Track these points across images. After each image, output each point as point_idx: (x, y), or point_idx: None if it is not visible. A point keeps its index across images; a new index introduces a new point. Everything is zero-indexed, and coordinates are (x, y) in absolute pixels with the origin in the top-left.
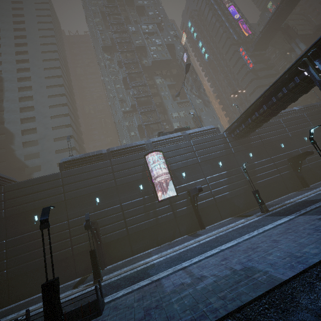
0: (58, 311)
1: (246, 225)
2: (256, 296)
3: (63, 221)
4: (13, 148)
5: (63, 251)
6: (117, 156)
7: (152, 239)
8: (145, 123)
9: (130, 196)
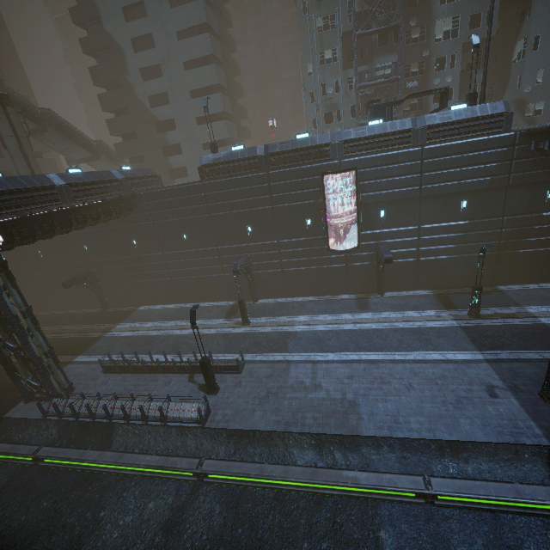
0: (211, 376)
1: (422, 330)
2: (333, 433)
3: (212, 246)
4: (130, 82)
5: (216, 275)
6: (279, 165)
7: (311, 287)
8: (359, 32)
9: (291, 233)
